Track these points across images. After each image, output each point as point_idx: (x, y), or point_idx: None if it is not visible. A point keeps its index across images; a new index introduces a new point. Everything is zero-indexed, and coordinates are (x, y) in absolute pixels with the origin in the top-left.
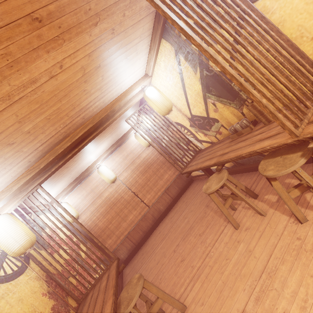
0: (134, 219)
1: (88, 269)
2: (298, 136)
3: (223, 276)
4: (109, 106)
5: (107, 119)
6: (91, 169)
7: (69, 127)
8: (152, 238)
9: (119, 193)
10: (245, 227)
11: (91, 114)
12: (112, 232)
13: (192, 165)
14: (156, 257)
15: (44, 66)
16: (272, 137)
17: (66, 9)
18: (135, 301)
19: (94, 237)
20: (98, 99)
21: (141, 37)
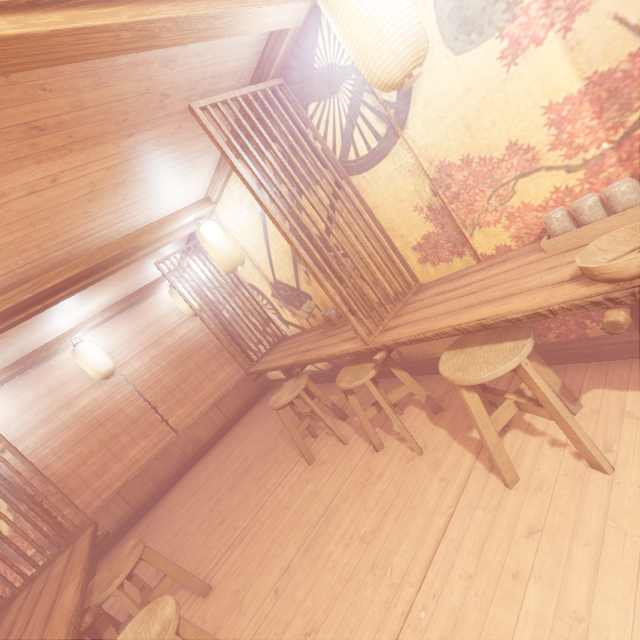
0: (140, 457)
1: (15, 559)
2: (368, 345)
3: (276, 532)
4: (128, 239)
5: (119, 259)
6: (57, 347)
7: (35, 266)
8: (174, 494)
9: (115, 401)
10: (321, 460)
11: (87, 247)
12: (84, 482)
13: (266, 361)
14: (175, 527)
15: (25, 179)
16: (354, 339)
17: (88, 119)
18: (123, 578)
19: (50, 482)
20: (108, 226)
21: (205, 151)
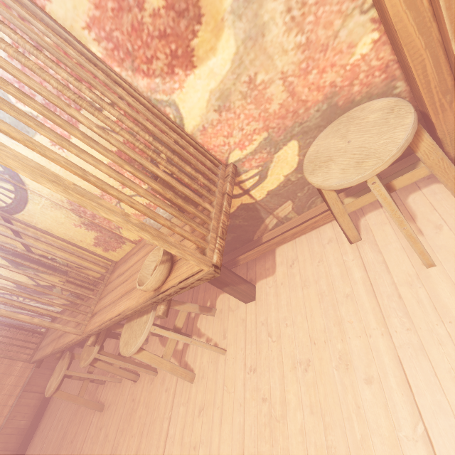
0: None
1: None
2: (81, 335)
3: None
4: None
5: None
6: None
7: None
8: None
9: None
10: (108, 404)
11: None
12: None
13: (42, 347)
14: None
15: None
16: (80, 325)
17: None
18: None
19: None
20: None
21: None
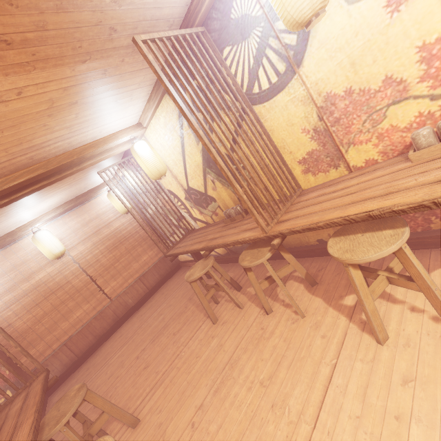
0: (83, 317)
1: None
2: (267, 233)
3: (190, 376)
4: (78, 151)
5: (70, 166)
6: (20, 234)
7: (3, 167)
8: (108, 344)
9: (64, 275)
10: (223, 321)
11: (45, 155)
12: (39, 336)
13: (180, 247)
14: (109, 370)
15: None
16: (253, 230)
17: (50, 40)
18: (69, 417)
19: (11, 338)
20: (63, 139)
21: (140, 84)
